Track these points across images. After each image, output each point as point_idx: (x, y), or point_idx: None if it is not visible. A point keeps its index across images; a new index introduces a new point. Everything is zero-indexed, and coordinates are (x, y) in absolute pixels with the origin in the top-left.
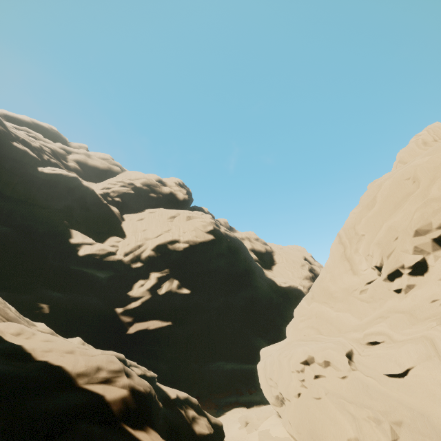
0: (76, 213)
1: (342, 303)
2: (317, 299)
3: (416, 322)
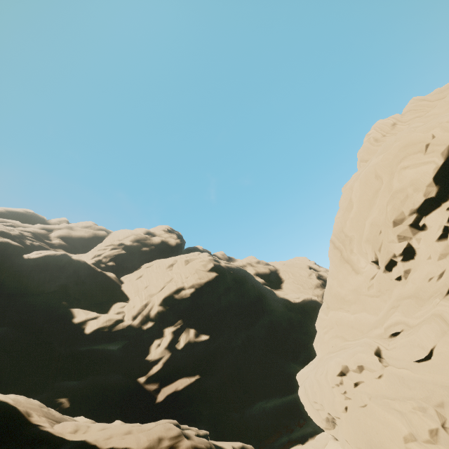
0: (72, 290)
1: (356, 304)
2: (332, 307)
3: (423, 303)
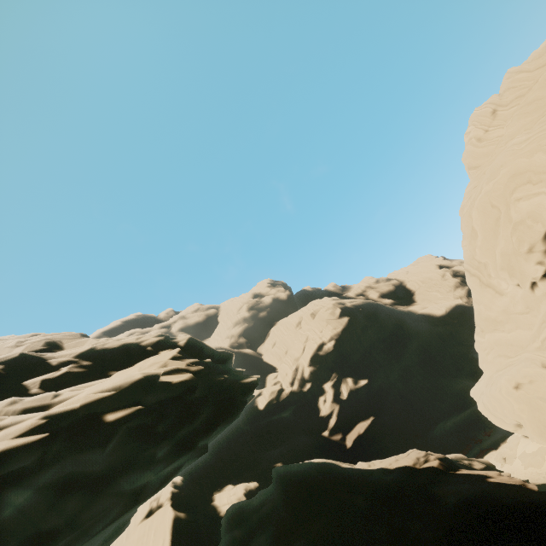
0: None
1: (509, 324)
2: (486, 330)
3: None
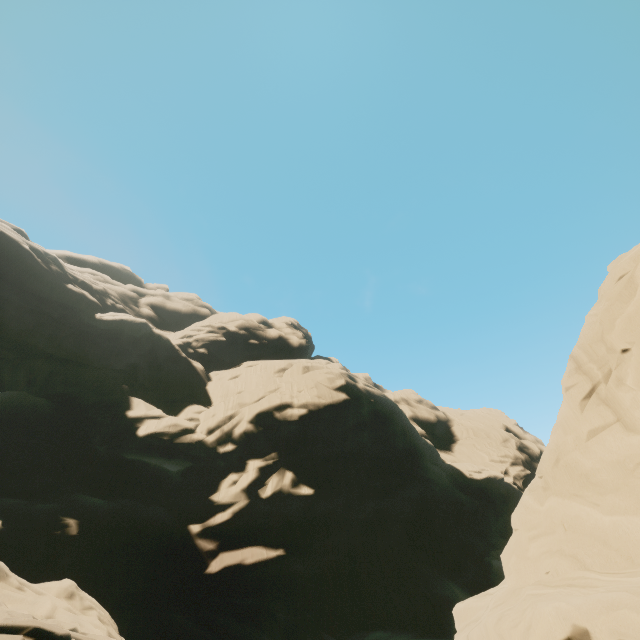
0: (143, 373)
1: (619, 494)
2: (556, 489)
3: None
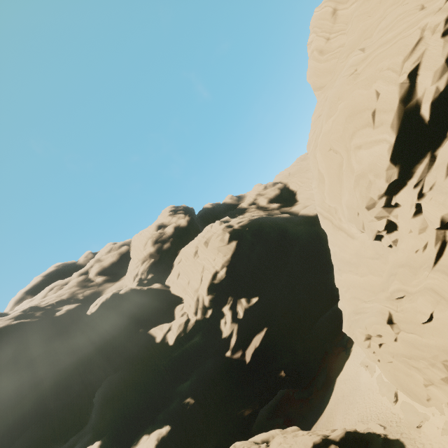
0: (139, 314)
1: (361, 267)
2: (343, 270)
3: (416, 271)
